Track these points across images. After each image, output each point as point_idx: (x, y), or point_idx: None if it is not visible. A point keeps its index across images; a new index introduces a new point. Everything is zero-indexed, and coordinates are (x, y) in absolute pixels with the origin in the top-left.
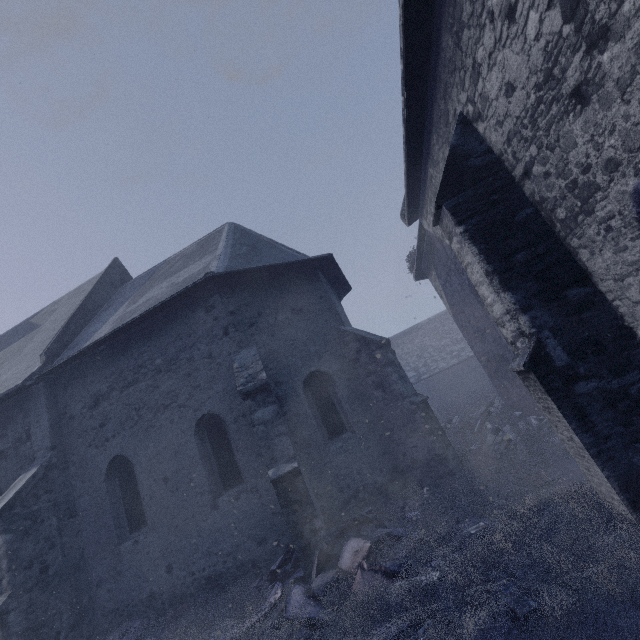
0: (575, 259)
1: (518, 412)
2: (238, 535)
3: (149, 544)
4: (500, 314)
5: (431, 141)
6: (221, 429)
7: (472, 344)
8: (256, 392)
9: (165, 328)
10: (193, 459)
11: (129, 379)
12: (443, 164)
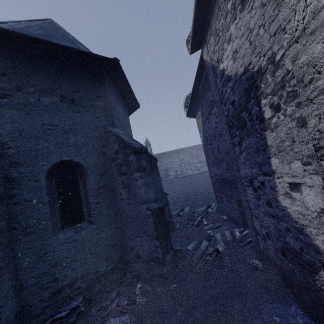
0: None
1: (225, 216)
2: None
3: None
4: None
5: None
6: None
7: (210, 167)
8: None
9: None
10: None
11: None
12: None
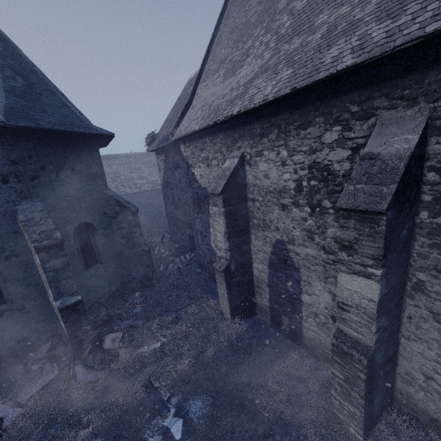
0: (249, 235)
1: (177, 245)
2: None
3: None
4: (221, 247)
5: (218, 134)
6: None
7: (167, 205)
8: (51, 248)
9: None
10: None
11: None
12: (218, 149)
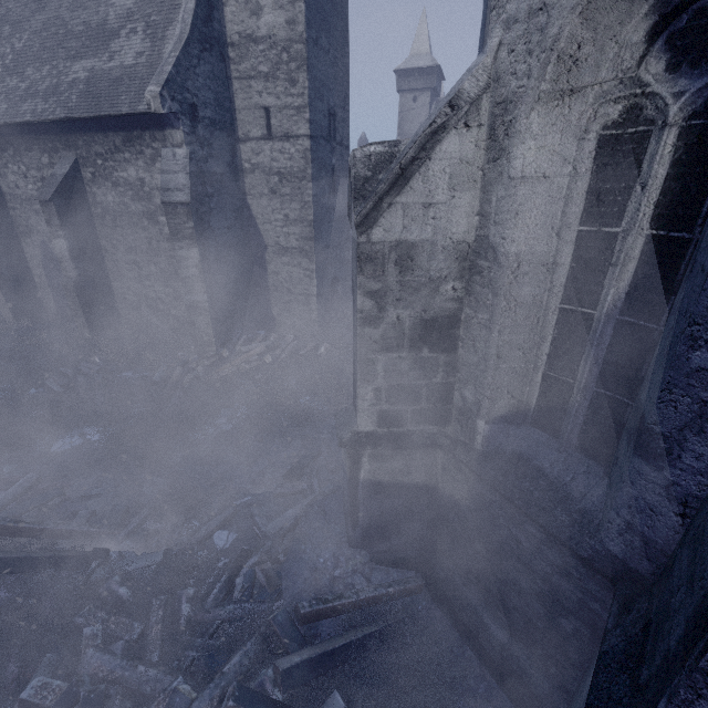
0: (21, 243)
1: None
2: None
3: None
4: None
5: None
6: None
7: None
8: None
9: None
10: None
11: None
12: None
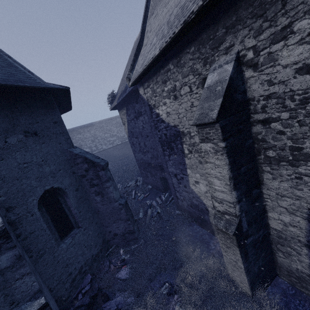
0: (258, 174)
1: (150, 186)
2: None
3: None
4: (223, 199)
5: (187, 48)
6: None
7: (135, 152)
8: None
9: None
10: None
11: None
12: (188, 70)
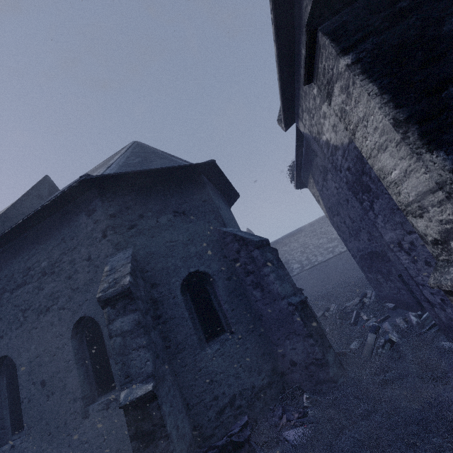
0: None
1: (391, 304)
2: (106, 448)
3: (24, 450)
4: (417, 194)
5: (303, 3)
6: (98, 332)
7: (347, 242)
8: (116, 299)
9: (52, 232)
10: (68, 363)
11: (19, 281)
12: None
